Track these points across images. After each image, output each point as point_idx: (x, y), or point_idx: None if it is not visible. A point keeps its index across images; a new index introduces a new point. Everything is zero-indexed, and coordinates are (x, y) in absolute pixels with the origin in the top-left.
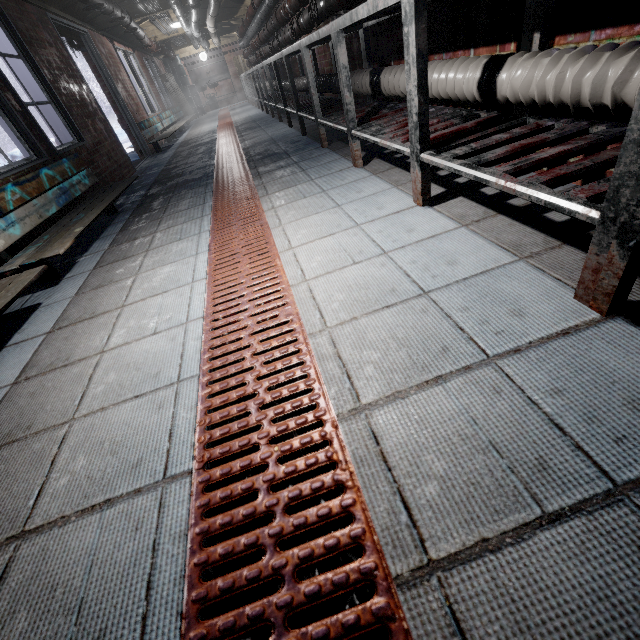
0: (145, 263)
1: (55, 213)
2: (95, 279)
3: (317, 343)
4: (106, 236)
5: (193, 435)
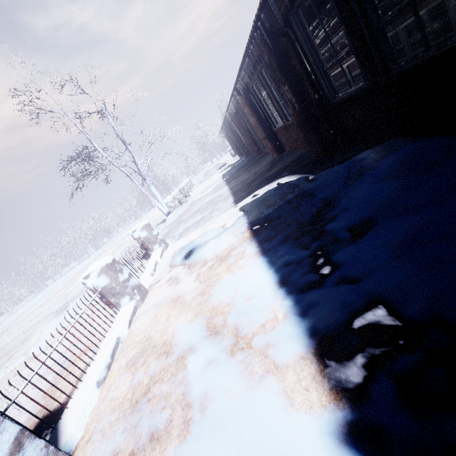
0: None
1: None
2: None
3: None
4: None
5: None
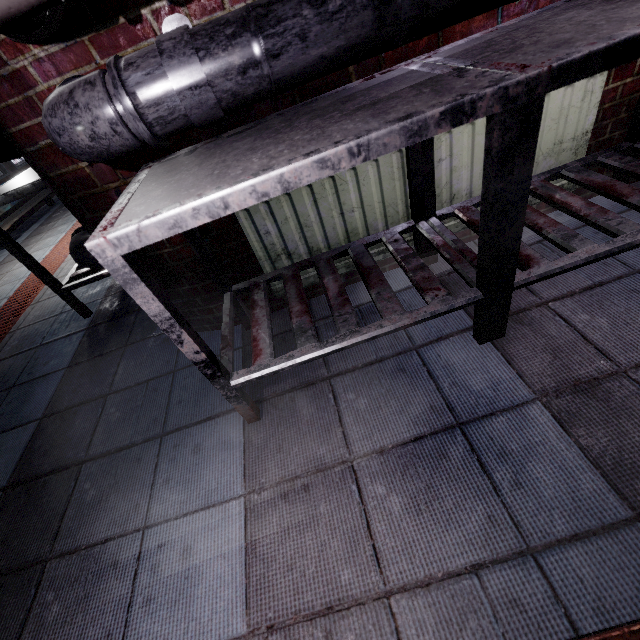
0: (44, 236)
1: (15, 207)
2: (22, 245)
3: (63, 264)
4: (40, 221)
5: (16, 289)
